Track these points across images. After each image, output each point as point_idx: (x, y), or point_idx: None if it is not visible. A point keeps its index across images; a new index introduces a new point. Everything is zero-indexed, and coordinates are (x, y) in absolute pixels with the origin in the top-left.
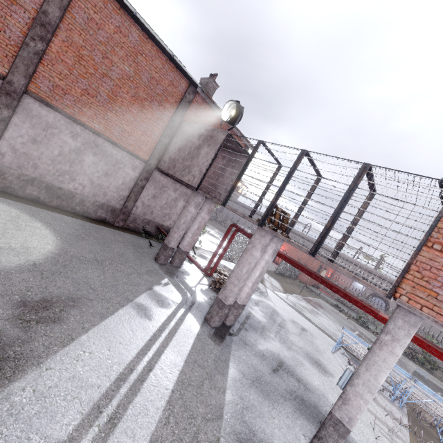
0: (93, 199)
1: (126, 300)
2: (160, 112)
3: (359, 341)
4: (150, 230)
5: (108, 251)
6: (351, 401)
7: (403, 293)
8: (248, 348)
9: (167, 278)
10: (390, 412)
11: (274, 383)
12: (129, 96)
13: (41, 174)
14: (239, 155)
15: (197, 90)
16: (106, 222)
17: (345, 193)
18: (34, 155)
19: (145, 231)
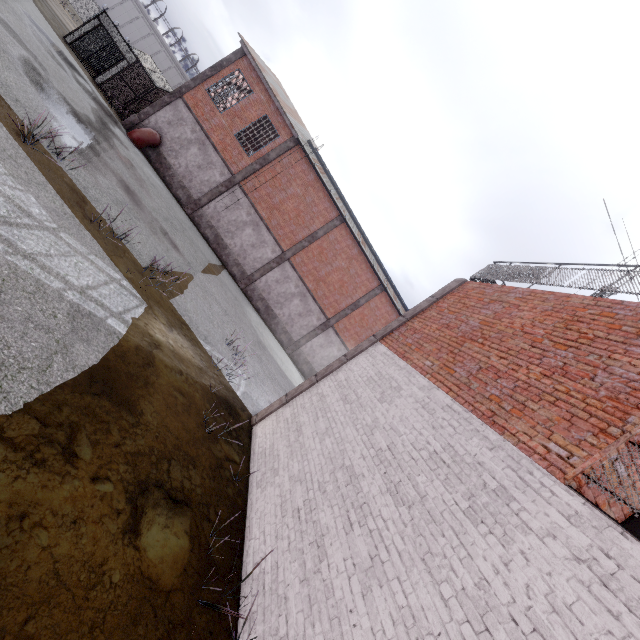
0: None
1: None
2: None
3: None
4: None
5: None
6: None
7: None
8: None
9: None
10: None
11: None
12: None
13: (313, 361)
14: None
15: None
16: None
17: None
18: (317, 352)
19: None
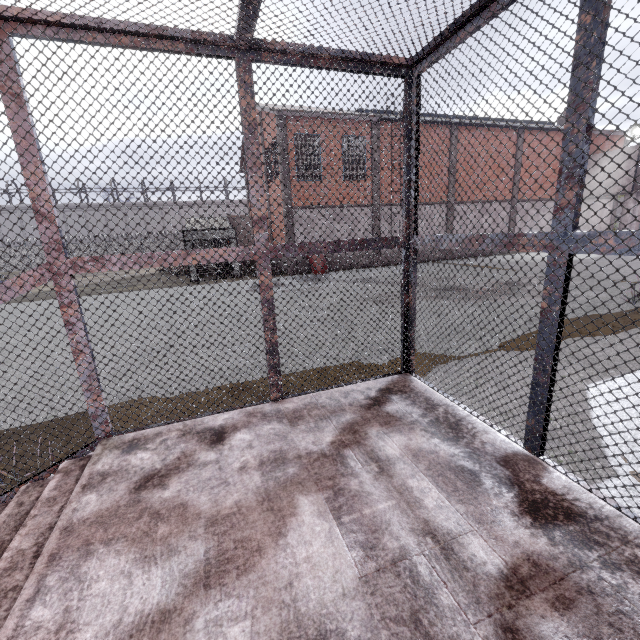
0: None
1: None
2: None
3: None
4: None
5: None
6: None
7: None
8: None
9: None
10: None
11: None
12: (549, 169)
13: None
14: None
15: None
16: None
17: None
18: (523, 228)
19: None
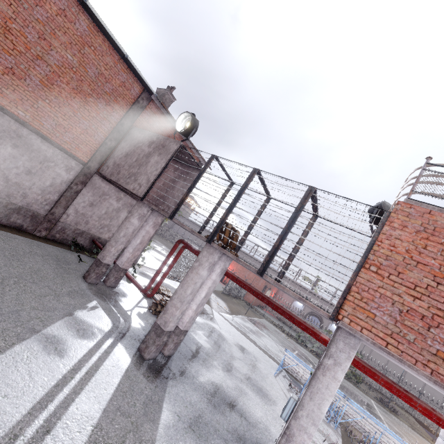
0: (7, 200)
1: (29, 331)
2: (107, 112)
3: (300, 362)
4: (83, 242)
5: (16, 266)
6: (296, 437)
7: (346, 315)
8: (187, 382)
9: (97, 300)
10: (327, 436)
11: (214, 422)
12: (70, 88)
13: None
14: (192, 169)
15: (152, 97)
16: (22, 230)
17: (293, 213)
18: None
19: (75, 243)
